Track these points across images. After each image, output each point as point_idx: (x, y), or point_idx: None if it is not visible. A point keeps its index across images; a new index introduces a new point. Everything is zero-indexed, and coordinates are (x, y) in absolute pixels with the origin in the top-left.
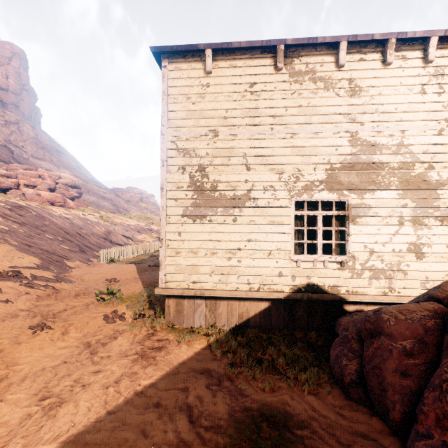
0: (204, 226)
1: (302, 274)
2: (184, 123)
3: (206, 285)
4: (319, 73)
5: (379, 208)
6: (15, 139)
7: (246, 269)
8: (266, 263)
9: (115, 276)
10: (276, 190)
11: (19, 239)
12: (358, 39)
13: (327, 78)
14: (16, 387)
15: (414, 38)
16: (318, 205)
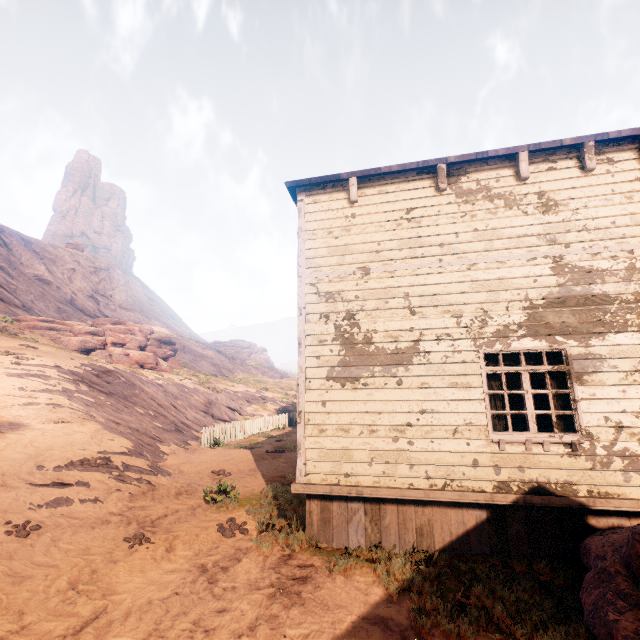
0: (357, 392)
1: (509, 463)
2: (326, 261)
3: (365, 480)
4: (495, 190)
5: (617, 360)
6: (103, 288)
7: (421, 454)
8: (451, 446)
9: (223, 466)
10: (454, 339)
11: (106, 414)
12: (542, 147)
13: (508, 194)
14: (119, 626)
15: (620, 138)
16: (520, 358)
